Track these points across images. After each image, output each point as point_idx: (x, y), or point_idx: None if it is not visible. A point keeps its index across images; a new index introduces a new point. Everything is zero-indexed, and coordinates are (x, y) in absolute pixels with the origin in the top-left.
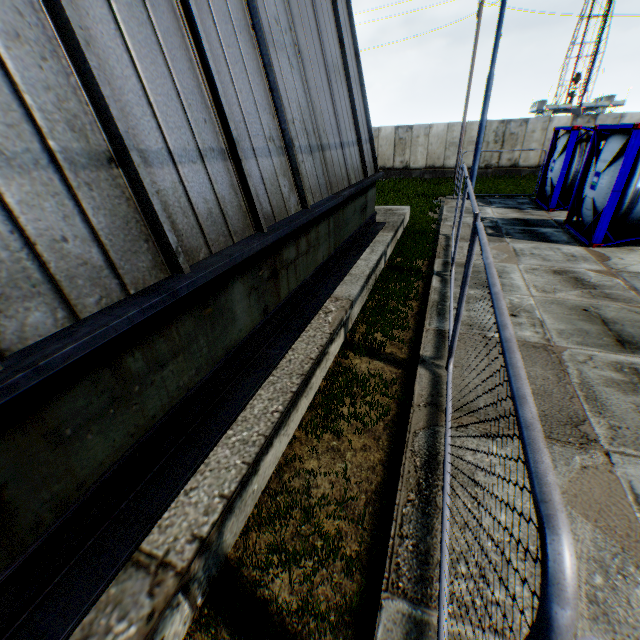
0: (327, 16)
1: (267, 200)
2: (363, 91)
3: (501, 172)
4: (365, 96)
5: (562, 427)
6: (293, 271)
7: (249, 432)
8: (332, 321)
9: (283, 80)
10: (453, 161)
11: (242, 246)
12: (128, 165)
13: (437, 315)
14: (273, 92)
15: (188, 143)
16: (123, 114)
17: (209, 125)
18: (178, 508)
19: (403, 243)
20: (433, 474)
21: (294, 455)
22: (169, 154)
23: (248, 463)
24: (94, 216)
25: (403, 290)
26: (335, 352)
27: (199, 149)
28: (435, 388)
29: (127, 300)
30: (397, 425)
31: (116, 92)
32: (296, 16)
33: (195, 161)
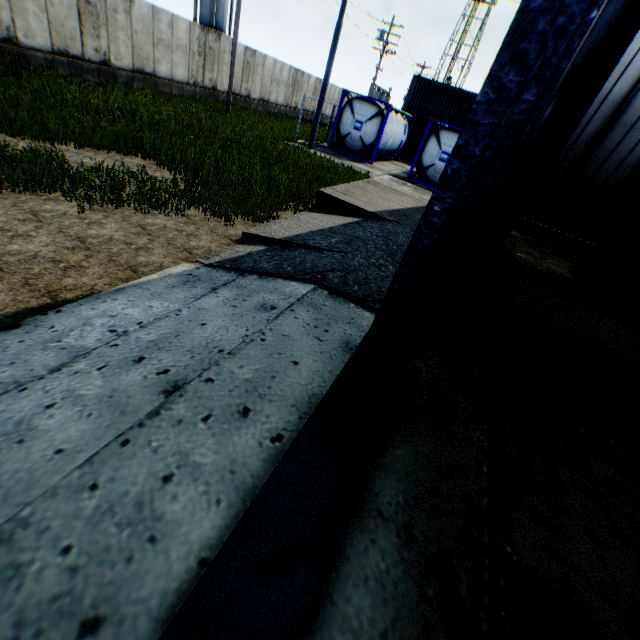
0: None
1: None
2: None
3: (207, 95)
4: None
5: None
6: None
7: None
8: None
9: None
10: (164, 69)
11: None
12: None
13: None
14: None
15: None
16: None
17: None
18: None
19: None
20: None
21: None
22: None
23: None
24: None
25: None
26: None
27: None
28: None
29: None
30: None
31: None
32: None
33: None
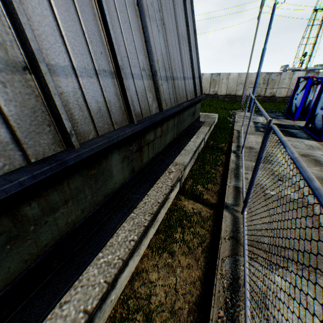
0: (180, 9)
1: (138, 104)
2: (197, 51)
3: (266, 99)
4: (198, 54)
5: (322, 264)
6: (151, 147)
7: (113, 255)
8: (173, 178)
9: (153, 37)
10: (240, 92)
11: (119, 131)
12: (38, 73)
13: (234, 177)
14: (147, 43)
15: (88, 64)
16: (39, 39)
17: (104, 56)
18: (52, 319)
19: (214, 133)
20: (236, 295)
21: (142, 269)
22: (73, 70)
23: (108, 282)
24: (5, 106)
25: (214, 160)
26: (173, 196)
27: (95, 69)
28: (235, 226)
29: (26, 167)
30: (210, 250)
31: (35, 24)
32: (163, 5)
33: (92, 76)
